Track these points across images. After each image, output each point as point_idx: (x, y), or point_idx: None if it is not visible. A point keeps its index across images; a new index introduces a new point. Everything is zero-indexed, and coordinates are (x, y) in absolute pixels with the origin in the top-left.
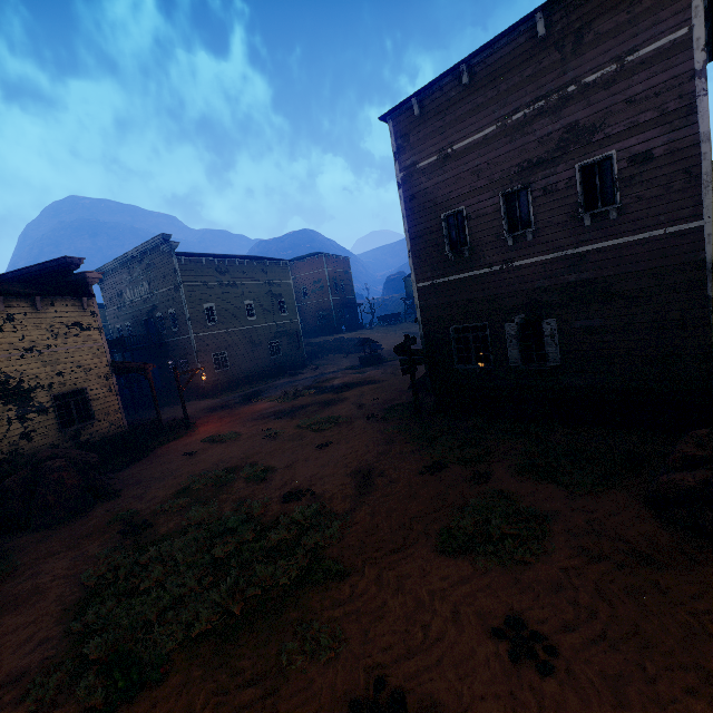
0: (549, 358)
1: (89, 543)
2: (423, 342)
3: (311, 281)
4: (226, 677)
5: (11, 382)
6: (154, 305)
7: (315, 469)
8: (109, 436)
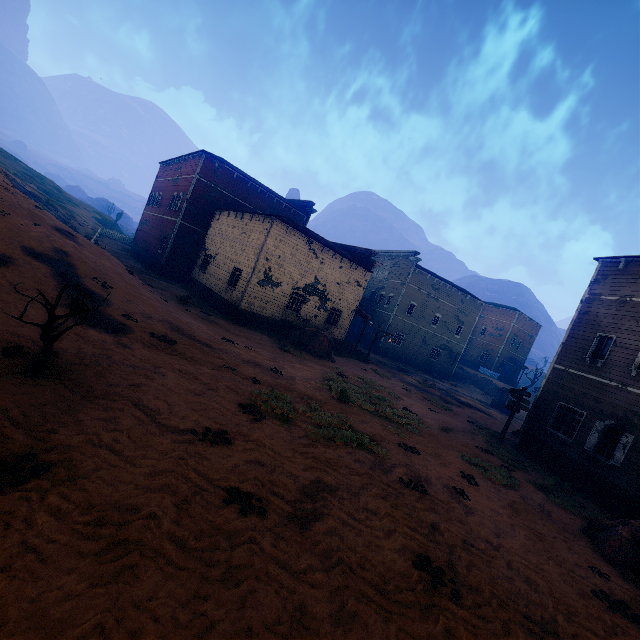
0: (614, 458)
1: (326, 368)
2: (535, 400)
3: (494, 326)
4: (370, 418)
5: (325, 293)
6: (383, 286)
7: (423, 413)
8: (336, 338)
